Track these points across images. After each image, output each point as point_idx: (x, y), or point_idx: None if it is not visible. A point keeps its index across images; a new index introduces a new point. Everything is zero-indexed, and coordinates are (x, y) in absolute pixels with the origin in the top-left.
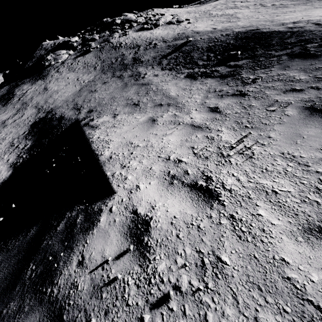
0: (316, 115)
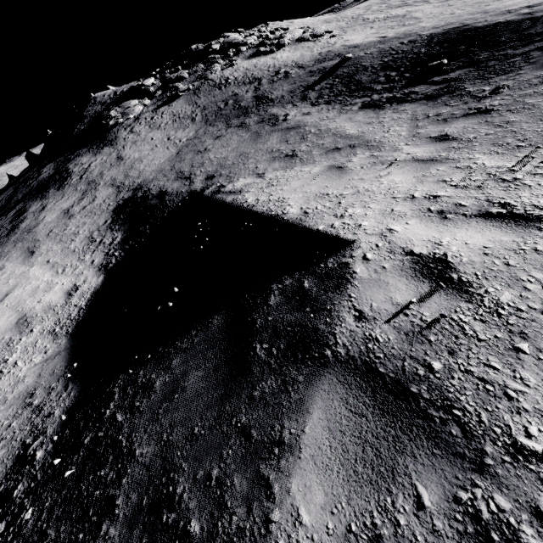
0: None
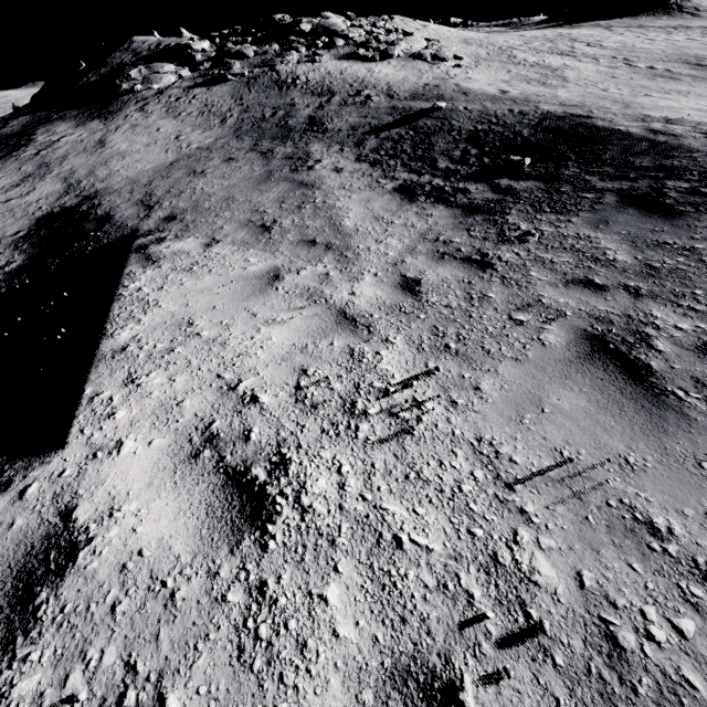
0: (599, 361)
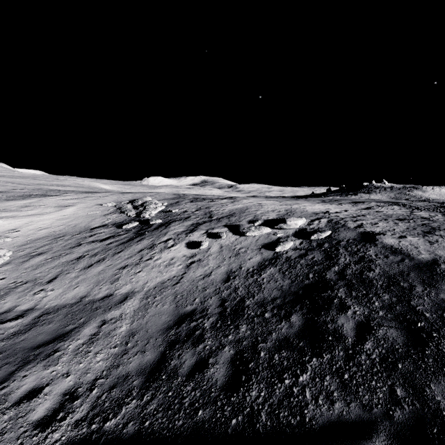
0: None
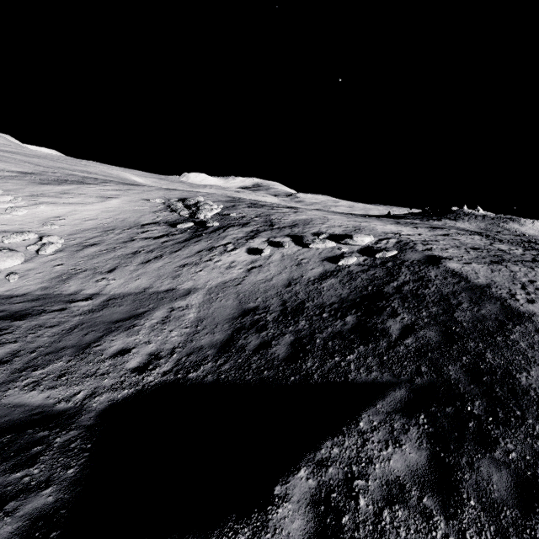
0: None
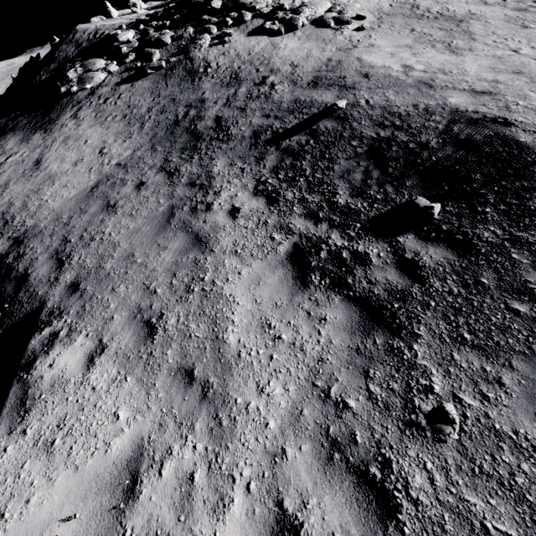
0: None
